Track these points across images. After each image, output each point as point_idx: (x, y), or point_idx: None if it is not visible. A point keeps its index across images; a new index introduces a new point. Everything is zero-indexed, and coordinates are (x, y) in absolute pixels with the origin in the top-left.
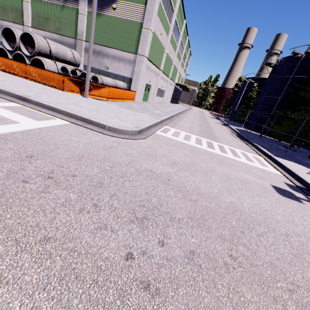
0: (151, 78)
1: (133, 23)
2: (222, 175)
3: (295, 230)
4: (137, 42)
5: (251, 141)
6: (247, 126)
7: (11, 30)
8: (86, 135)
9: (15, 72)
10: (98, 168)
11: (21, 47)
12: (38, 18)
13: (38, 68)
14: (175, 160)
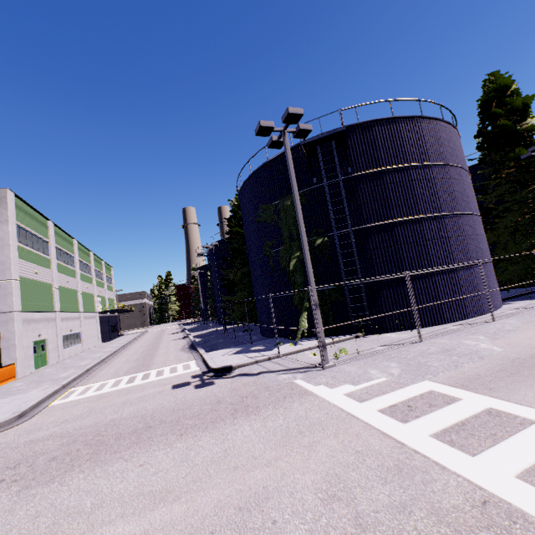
0: (41, 330)
1: None
2: (121, 403)
3: (158, 407)
4: None
5: (196, 346)
6: (220, 322)
7: None
8: None
9: None
10: None
11: None
12: None
13: None
14: (68, 418)
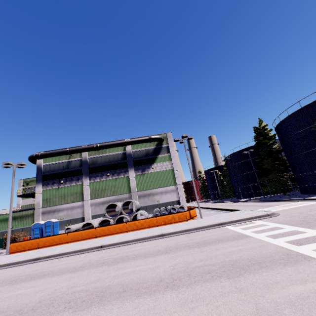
0: None
1: (167, 170)
2: None
3: None
4: (173, 178)
5: (279, 199)
6: (242, 197)
7: (110, 204)
8: (276, 218)
9: (147, 226)
10: (314, 216)
11: (123, 212)
12: (96, 191)
13: (165, 215)
14: (305, 211)
